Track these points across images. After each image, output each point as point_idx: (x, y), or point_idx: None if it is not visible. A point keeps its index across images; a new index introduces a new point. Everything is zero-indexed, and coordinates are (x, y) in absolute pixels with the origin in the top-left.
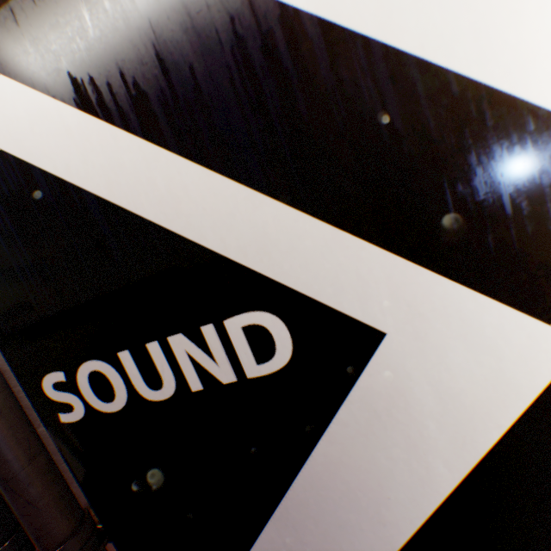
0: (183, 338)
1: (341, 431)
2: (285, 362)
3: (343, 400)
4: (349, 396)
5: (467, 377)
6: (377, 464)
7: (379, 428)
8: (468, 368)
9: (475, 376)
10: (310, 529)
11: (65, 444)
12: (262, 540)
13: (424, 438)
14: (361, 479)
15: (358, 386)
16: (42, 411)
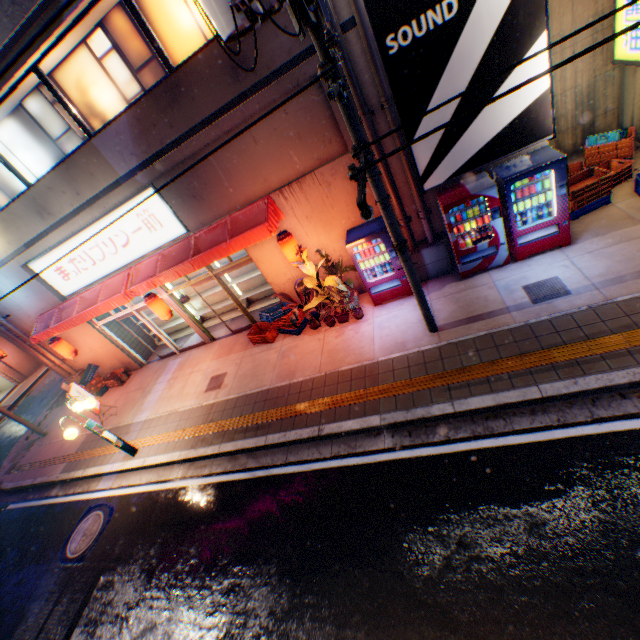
0: (430, 13)
1: (465, 34)
2: (454, 14)
3: (466, 23)
4: (468, 21)
5: (493, 8)
6: (472, 42)
7: (474, 30)
8: (493, 5)
9: (495, 7)
10: (454, 72)
11: (388, 65)
12: (441, 82)
13: (483, 30)
14: (468, 49)
15: (470, 17)
16: (383, 54)
